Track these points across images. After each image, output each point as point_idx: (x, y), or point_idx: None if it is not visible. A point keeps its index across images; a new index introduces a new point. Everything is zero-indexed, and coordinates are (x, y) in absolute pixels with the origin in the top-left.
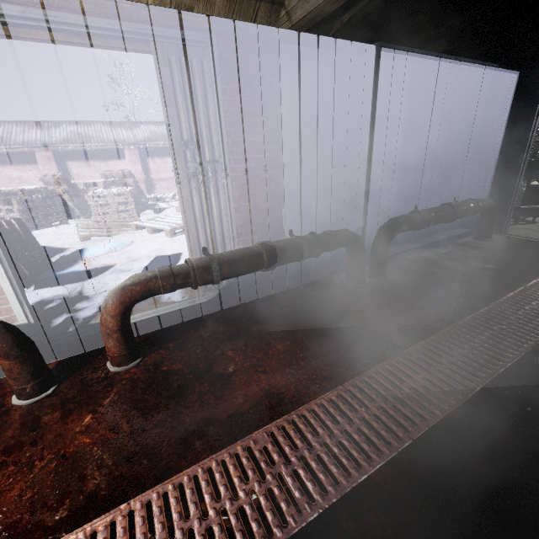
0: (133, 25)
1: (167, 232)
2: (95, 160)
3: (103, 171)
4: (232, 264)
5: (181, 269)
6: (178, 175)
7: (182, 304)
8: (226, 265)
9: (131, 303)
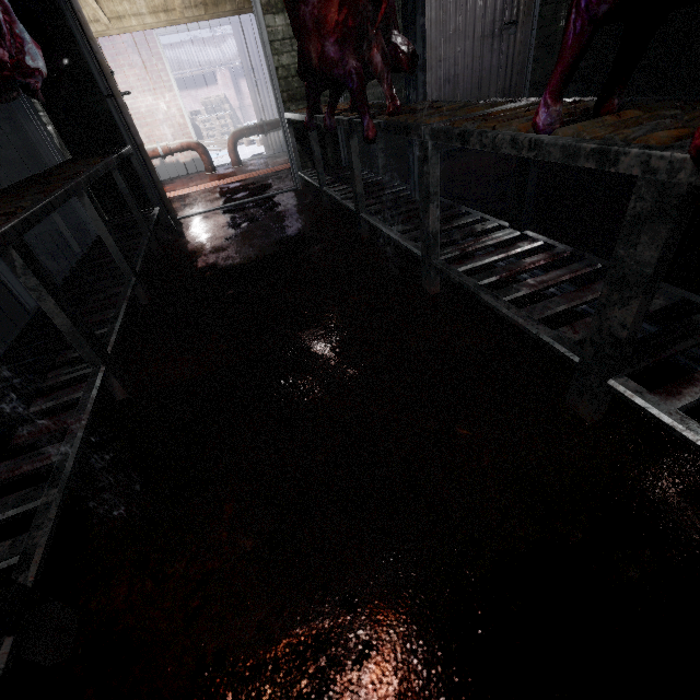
0: (224, 20)
1: (258, 142)
2: (191, 89)
3: (202, 99)
4: (272, 124)
5: (252, 126)
6: (249, 87)
7: (259, 157)
8: (269, 125)
9: (237, 139)
